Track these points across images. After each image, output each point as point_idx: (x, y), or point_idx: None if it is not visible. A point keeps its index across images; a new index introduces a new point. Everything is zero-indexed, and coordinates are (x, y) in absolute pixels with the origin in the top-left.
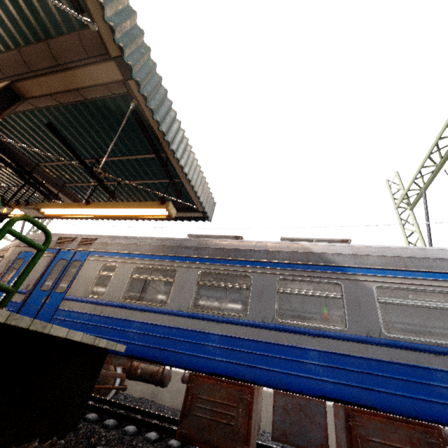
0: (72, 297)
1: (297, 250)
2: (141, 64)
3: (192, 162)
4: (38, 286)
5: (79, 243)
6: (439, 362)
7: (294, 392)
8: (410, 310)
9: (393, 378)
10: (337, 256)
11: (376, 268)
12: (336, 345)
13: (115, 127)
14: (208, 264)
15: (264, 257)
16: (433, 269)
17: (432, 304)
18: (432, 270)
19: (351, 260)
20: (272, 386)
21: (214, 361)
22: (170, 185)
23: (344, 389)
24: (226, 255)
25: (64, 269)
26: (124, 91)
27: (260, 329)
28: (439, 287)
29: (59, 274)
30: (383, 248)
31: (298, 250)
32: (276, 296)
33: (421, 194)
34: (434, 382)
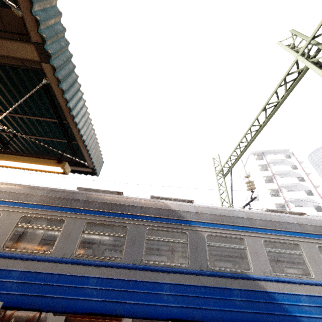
0: None
1: (161, 207)
2: (59, 53)
3: (90, 131)
4: None
5: None
6: (236, 283)
7: (151, 318)
8: (220, 241)
9: (213, 298)
10: (186, 213)
11: (207, 222)
12: (181, 278)
13: (22, 91)
14: (94, 215)
15: (139, 212)
16: (236, 224)
17: (234, 246)
18: (235, 224)
19: (194, 216)
20: (136, 316)
21: (91, 302)
22: (67, 144)
23: (185, 311)
24: (109, 209)
25: None
26: (38, 67)
27: (131, 270)
28: (238, 235)
29: None
30: (211, 208)
31: (162, 207)
32: (144, 242)
33: (229, 171)
34: (233, 297)
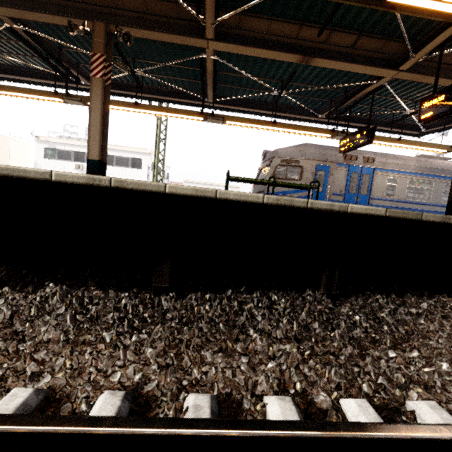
0: (376, 198)
1: None
2: None
3: None
4: (346, 191)
5: (363, 161)
6: None
7: None
8: None
9: None
10: None
11: None
12: None
13: None
14: (449, 180)
15: None
16: None
17: None
18: None
19: None
20: None
21: None
22: None
23: None
24: None
25: (359, 180)
26: None
27: None
28: None
29: (357, 183)
30: None
31: None
32: None
33: None
34: None
